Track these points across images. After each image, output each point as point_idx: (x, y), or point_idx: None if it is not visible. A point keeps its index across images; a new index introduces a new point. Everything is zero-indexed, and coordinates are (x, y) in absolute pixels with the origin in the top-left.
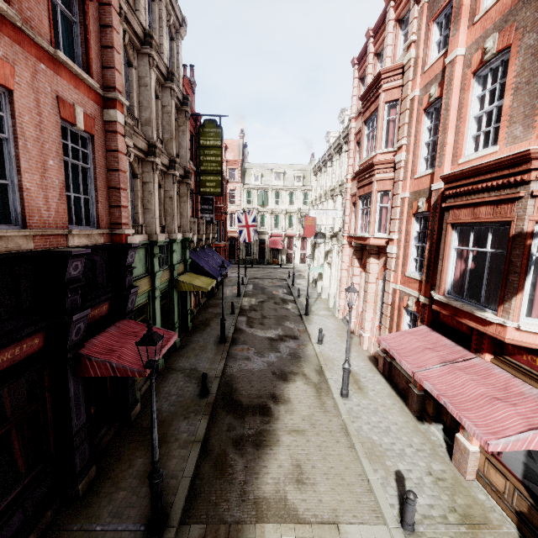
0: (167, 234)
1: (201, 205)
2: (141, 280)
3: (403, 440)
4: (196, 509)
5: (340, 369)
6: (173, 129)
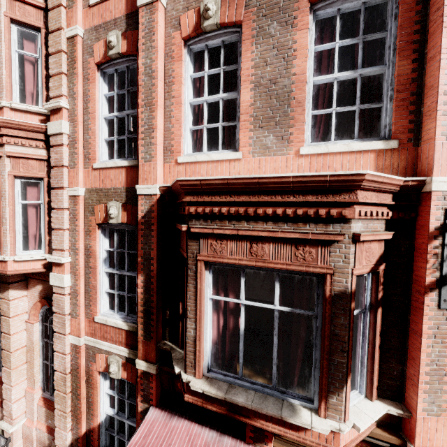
0: None
1: None
2: None
3: None
4: None
5: None
6: None
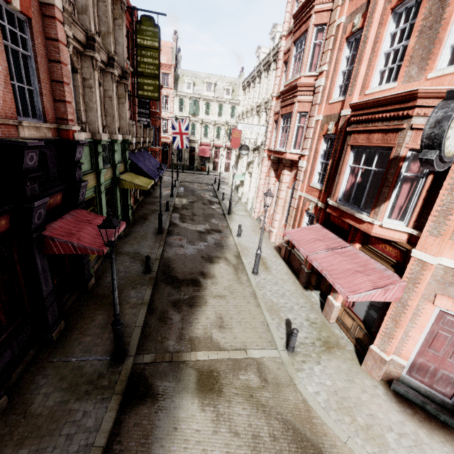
0: (108, 135)
1: (138, 108)
2: (88, 175)
3: (293, 301)
4: (147, 346)
5: (253, 255)
6: (110, 21)
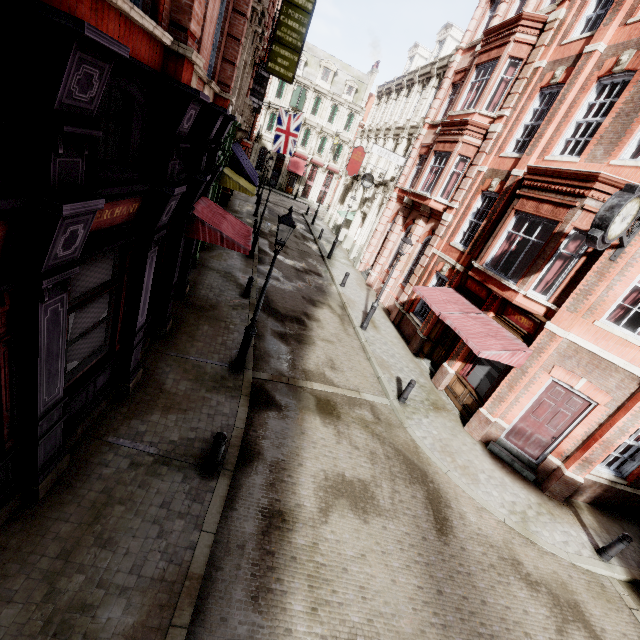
0: None
1: (253, 83)
2: None
3: (403, 364)
4: (261, 366)
5: (360, 310)
6: None
